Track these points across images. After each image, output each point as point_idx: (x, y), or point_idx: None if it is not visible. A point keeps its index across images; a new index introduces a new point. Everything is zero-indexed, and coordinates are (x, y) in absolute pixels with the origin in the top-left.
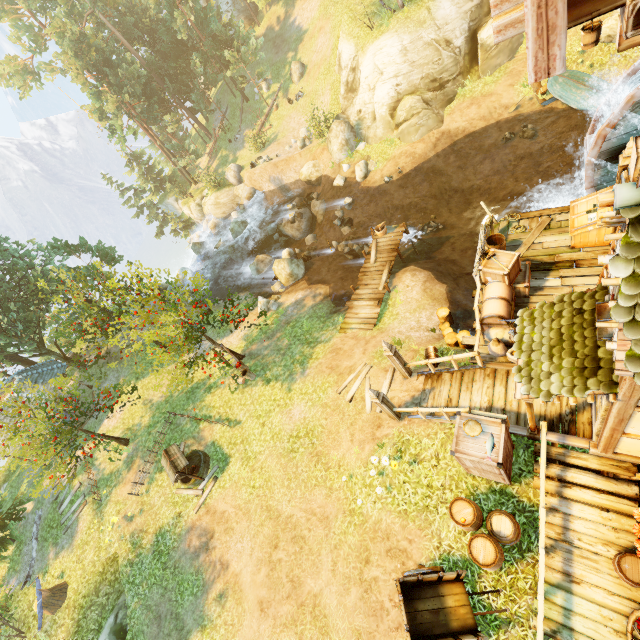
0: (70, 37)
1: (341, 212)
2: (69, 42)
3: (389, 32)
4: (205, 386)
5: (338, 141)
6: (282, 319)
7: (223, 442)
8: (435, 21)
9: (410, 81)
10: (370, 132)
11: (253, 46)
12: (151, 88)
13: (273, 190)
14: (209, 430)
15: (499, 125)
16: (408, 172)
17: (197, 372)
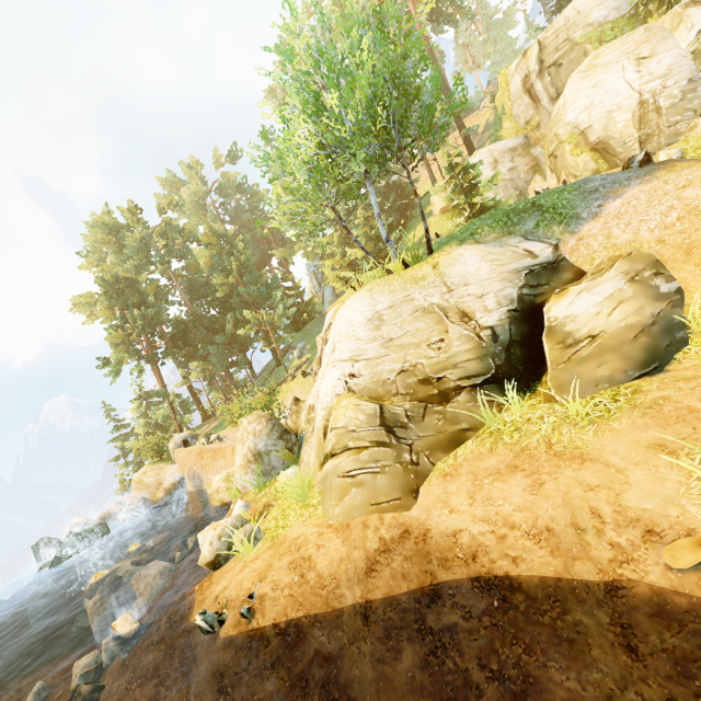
0: (109, 278)
1: (107, 650)
2: (103, 281)
3: (363, 290)
4: None
5: (243, 449)
6: None
7: None
8: (444, 279)
9: (377, 372)
10: (307, 450)
11: (280, 311)
12: (186, 335)
13: (192, 492)
14: None
15: (621, 607)
16: (265, 628)
17: None
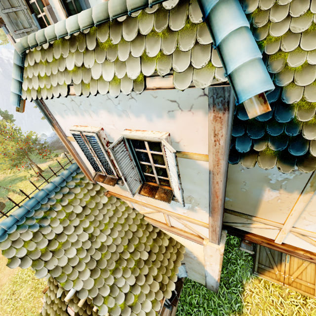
0: None
1: None
2: None
3: None
4: (21, 179)
5: None
6: (67, 161)
7: (15, 201)
8: None
9: None
10: None
11: None
12: None
13: None
14: (12, 195)
15: None
16: None
17: (21, 173)
